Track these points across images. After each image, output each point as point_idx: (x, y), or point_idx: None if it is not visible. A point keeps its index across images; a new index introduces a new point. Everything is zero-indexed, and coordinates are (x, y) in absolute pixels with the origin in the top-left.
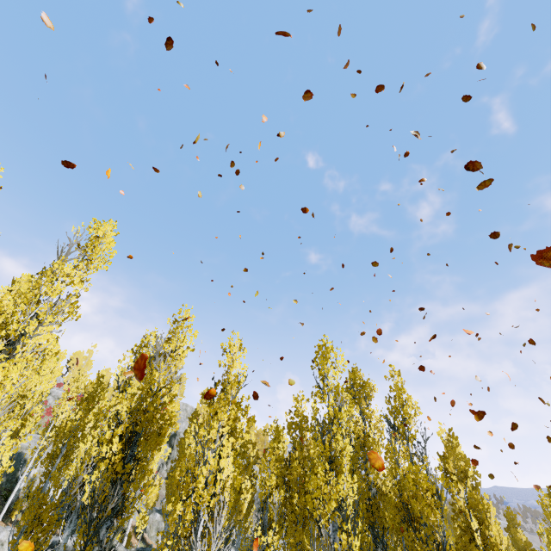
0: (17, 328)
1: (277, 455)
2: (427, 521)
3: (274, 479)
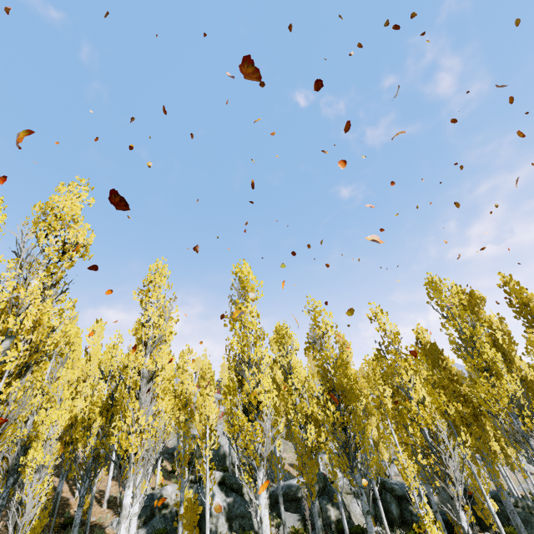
0: (253, 356)
1: (436, 380)
2: None
3: (443, 397)
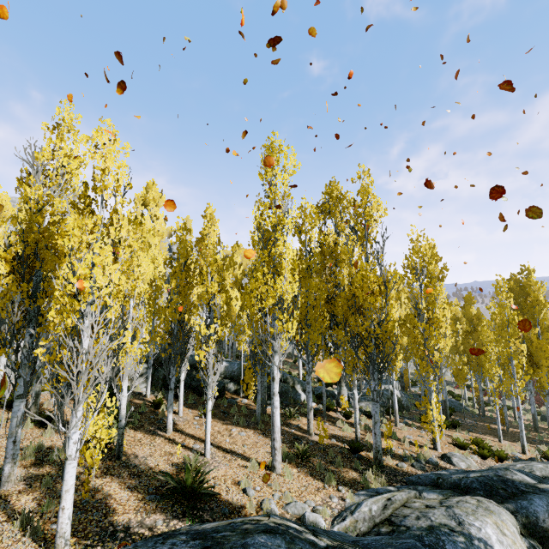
0: None
1: (219, 266)
2: (369, 306)
3: (216, 286)
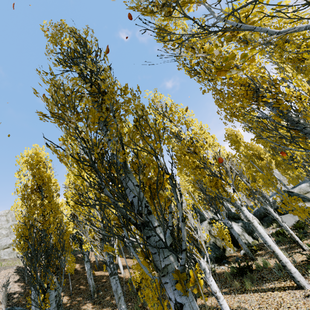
0: None
1: None
2: None
3: None
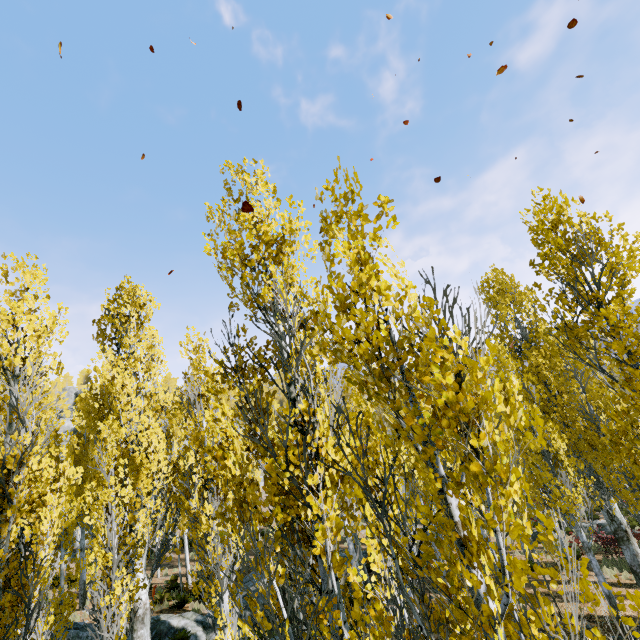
0: None
1: None
2: None
3: None
